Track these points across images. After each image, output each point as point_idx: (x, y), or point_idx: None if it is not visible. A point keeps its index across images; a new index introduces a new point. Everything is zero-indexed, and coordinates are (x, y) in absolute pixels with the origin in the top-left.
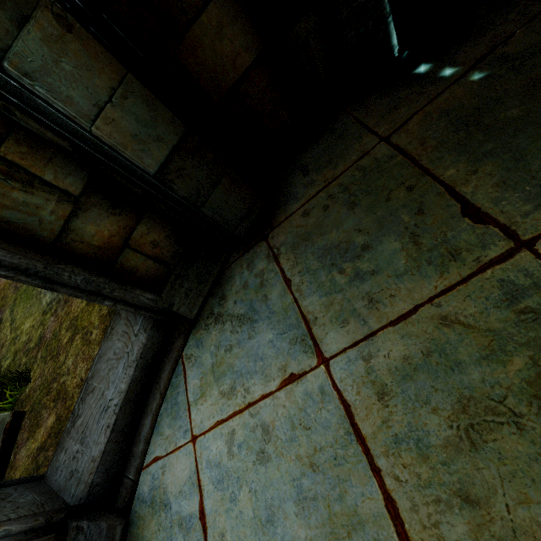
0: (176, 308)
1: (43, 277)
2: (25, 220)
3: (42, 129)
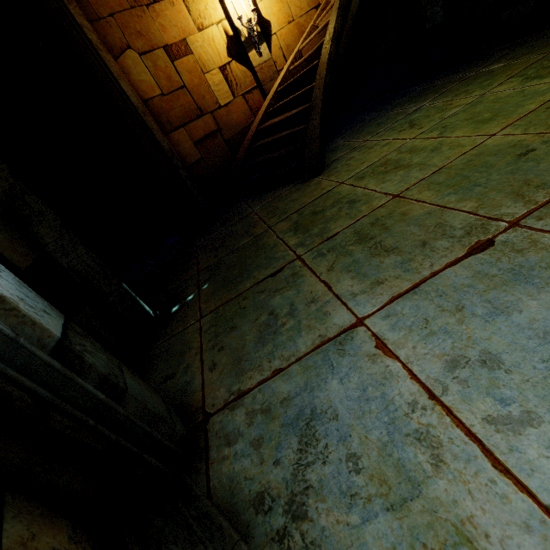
0: None
1: None
2: None
3: None
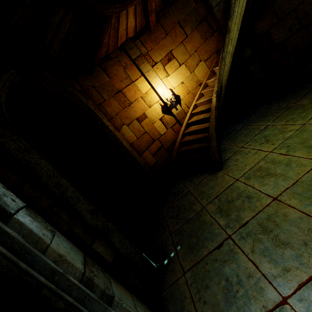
0: None
1: None
2: None
3: None
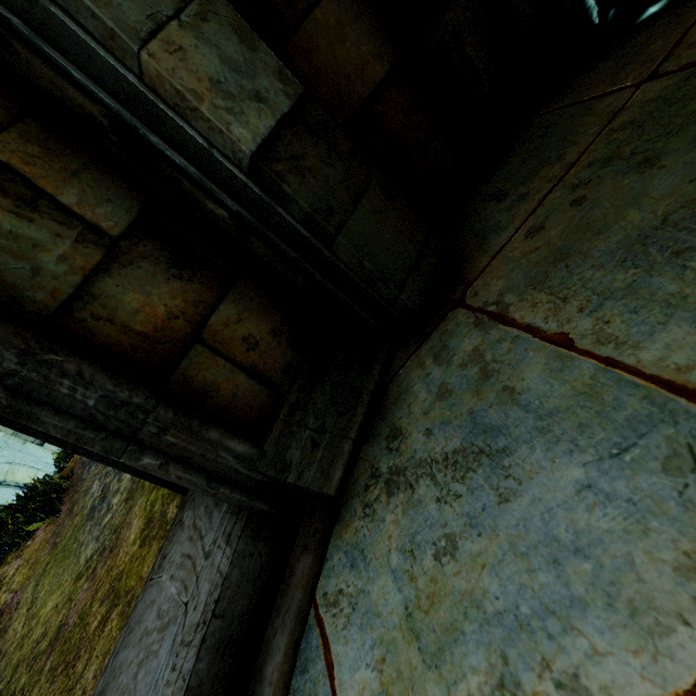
0: (294, 476)
1: (15, 389)
2: (5, 265)
3: (59, 81)
